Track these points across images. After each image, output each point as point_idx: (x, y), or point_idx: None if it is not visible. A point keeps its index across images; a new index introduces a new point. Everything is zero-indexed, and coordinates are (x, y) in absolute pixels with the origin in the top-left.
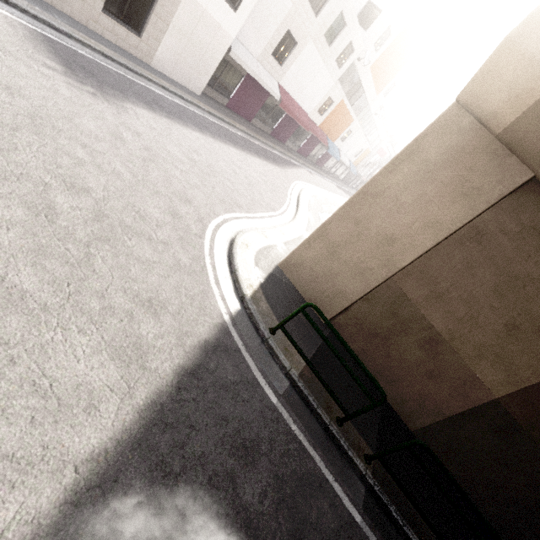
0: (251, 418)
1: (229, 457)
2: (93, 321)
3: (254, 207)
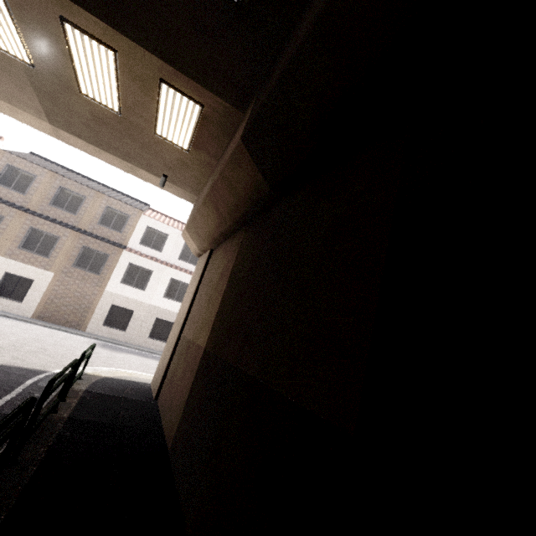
0: (1, 377)
1: None
2: None
3: None
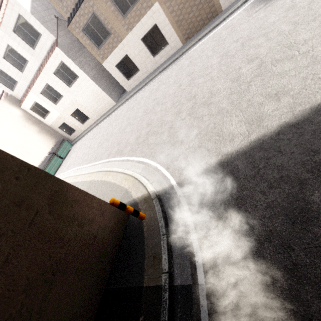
0: None
1: (305, 172)
2: (242, 111)
3: None
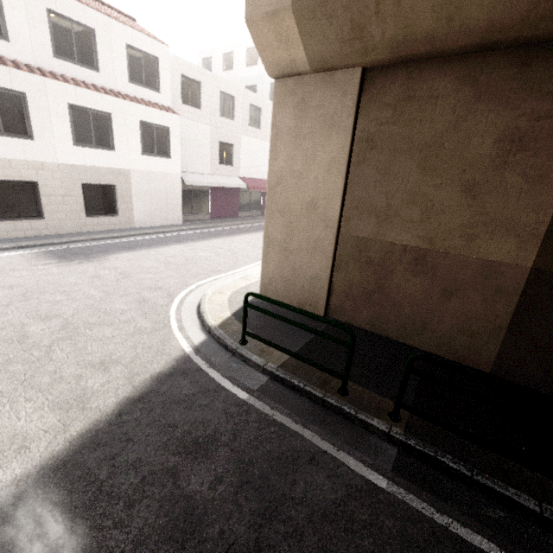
0: (208, 418)
1: (172, 456)
2: (41, 390)
3: (236, 266)
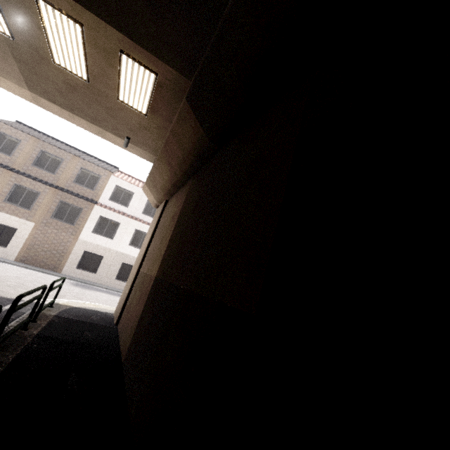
0: None
1: None
2: None
3: None
